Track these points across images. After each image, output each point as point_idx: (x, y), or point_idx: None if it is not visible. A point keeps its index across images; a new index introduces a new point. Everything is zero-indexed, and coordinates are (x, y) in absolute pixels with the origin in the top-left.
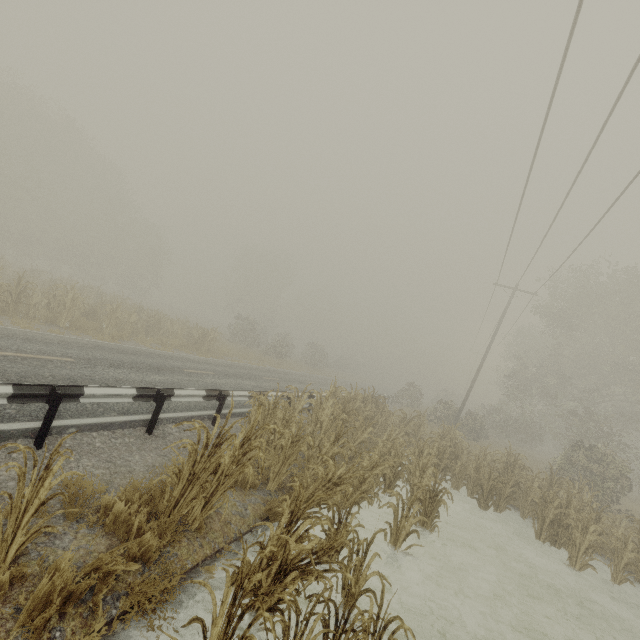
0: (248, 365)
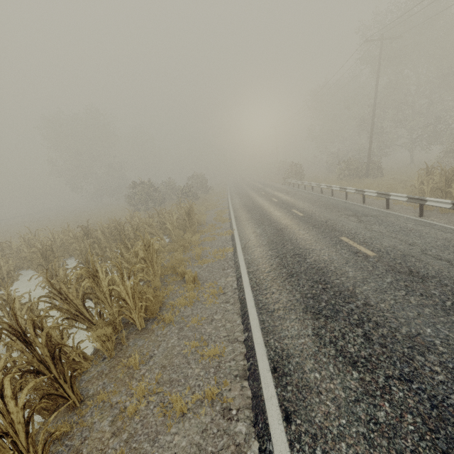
0: (241, 216)
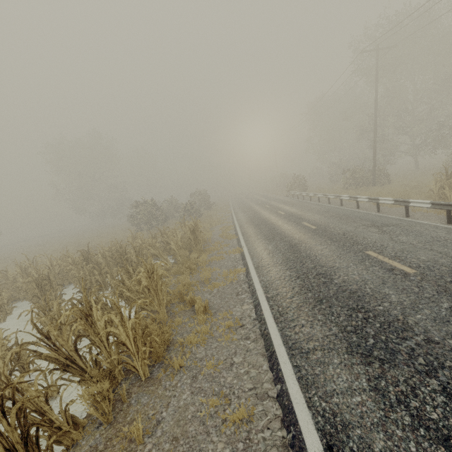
0: (248, 232)
